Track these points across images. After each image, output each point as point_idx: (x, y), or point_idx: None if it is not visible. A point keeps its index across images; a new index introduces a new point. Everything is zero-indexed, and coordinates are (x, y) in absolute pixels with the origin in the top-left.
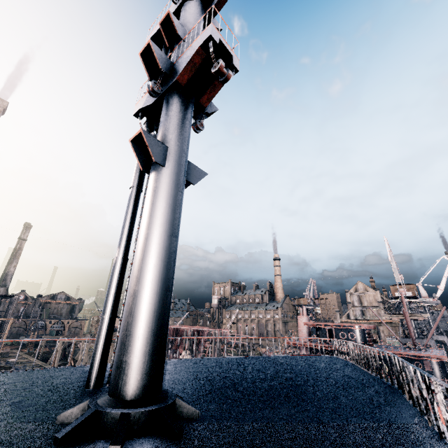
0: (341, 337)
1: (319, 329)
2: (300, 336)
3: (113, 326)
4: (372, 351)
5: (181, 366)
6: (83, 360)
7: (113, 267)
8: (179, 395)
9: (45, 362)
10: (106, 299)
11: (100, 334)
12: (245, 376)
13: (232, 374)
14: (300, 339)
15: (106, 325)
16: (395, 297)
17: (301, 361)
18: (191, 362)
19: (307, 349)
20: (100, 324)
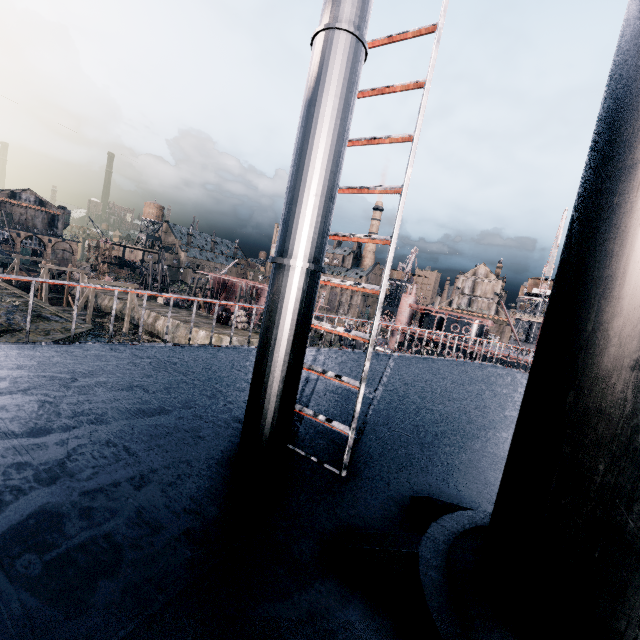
0: (452, 330)
1: (427, 315)
2: (399, 319)
3: (314, 300)
4: (484, 351)
5: (337, 369)
6: (89, 300)
7: (318, 73)
8: (476, 488)
9: (26, 292)
10: (295, 203)
11: (283, 322)
12: (488, 416)
13: (458, 406)
14: (397, 322)
15: (302, 294)
16: (531, 293)
17: (495, 377)
18: (341, 361)
19: (403, 335)
20: (279, 288)
